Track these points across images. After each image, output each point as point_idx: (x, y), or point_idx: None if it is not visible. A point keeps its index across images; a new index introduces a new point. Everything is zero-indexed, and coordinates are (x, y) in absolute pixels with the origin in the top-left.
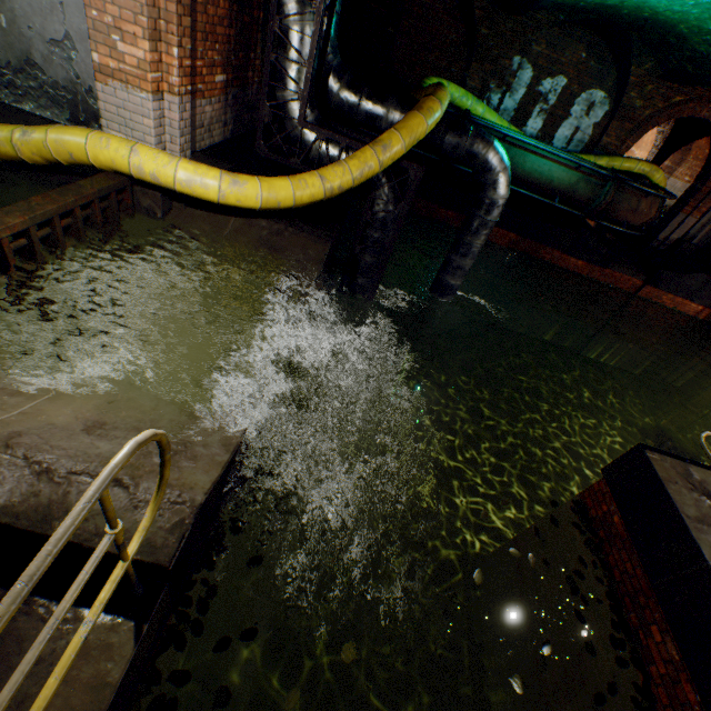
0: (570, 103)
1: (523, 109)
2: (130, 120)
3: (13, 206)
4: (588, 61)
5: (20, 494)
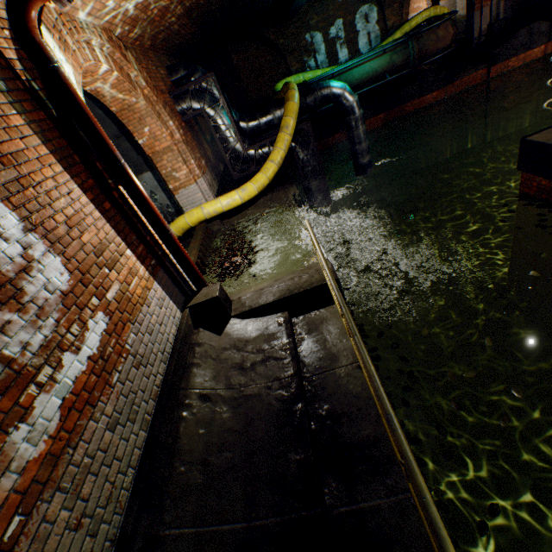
0: (353, 27)
1: (331, 53)
2: (192, 200)
3: (189, 250)
4: (345, 1)
5: (278, 293)
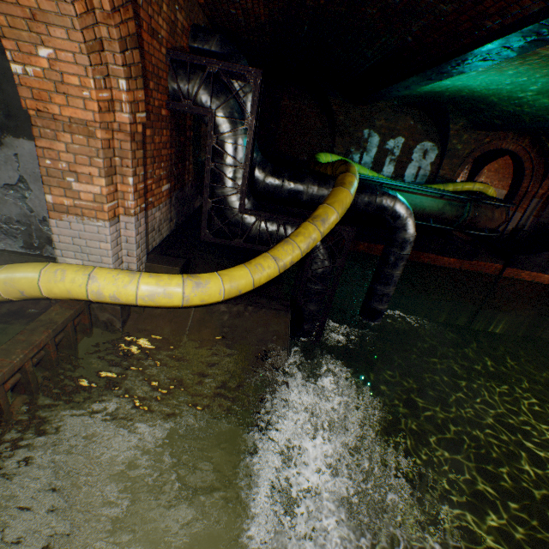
0: (410, 153)
1: (378, 161)
2: (86, 246)
3: None
4: (415, 125)
5: None
